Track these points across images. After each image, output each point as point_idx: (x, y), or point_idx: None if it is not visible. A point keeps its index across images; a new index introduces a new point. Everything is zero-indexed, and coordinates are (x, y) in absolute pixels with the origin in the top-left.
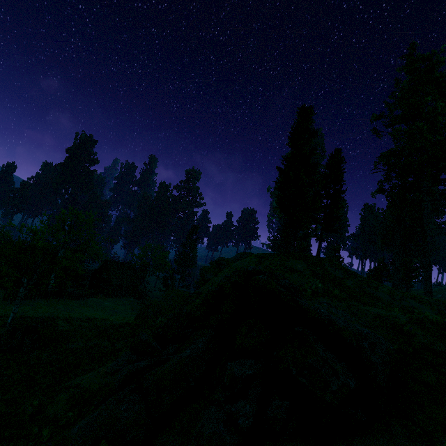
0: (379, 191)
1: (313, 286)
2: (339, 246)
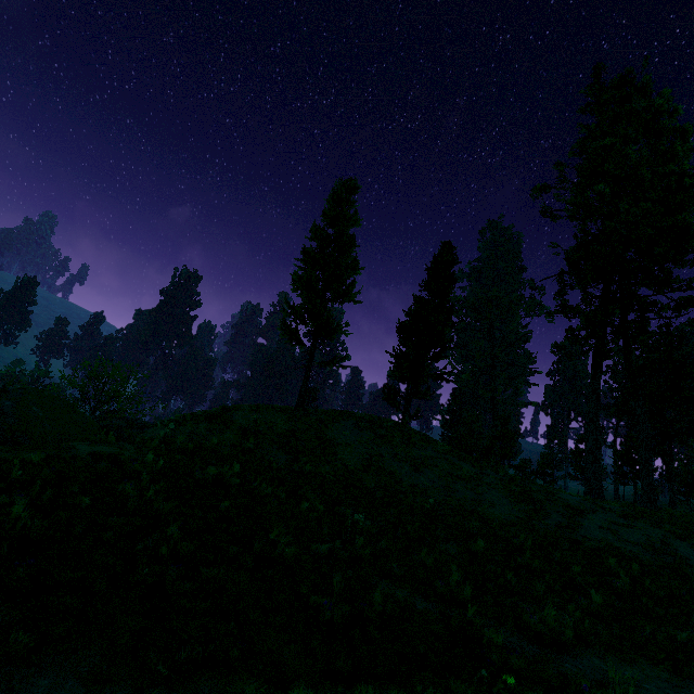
0: (558, 311)
1: (162, 432)
2: (510, 413)
